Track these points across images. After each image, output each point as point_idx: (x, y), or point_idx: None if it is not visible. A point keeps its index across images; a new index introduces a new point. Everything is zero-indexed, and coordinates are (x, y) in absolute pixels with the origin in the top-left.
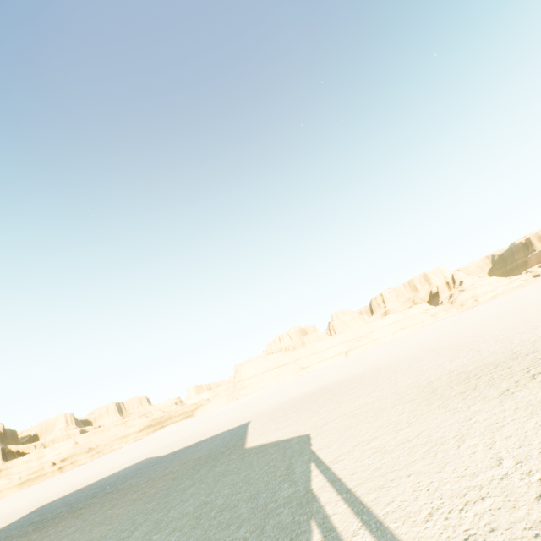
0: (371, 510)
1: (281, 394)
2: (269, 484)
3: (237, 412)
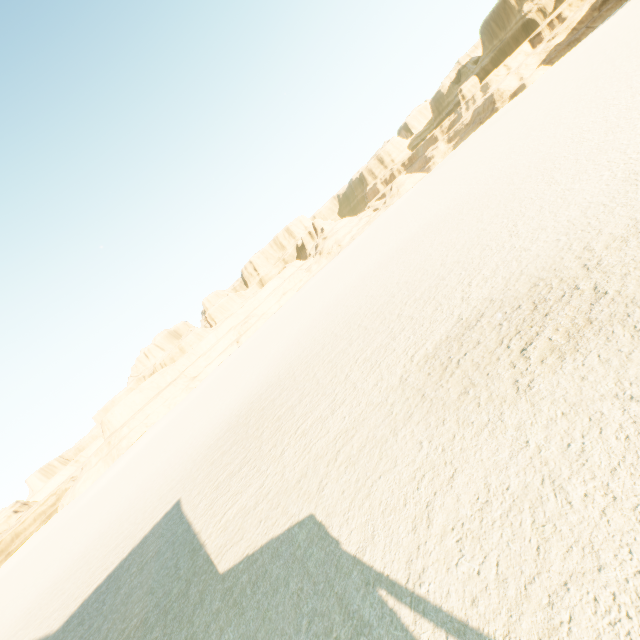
0: None
1: (188, 429)
2: None
3: (137, 481)
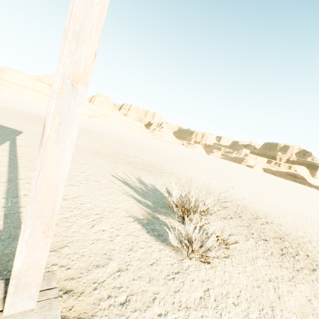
0: (18, 164)
1: (29, 107)
2: None
3: None
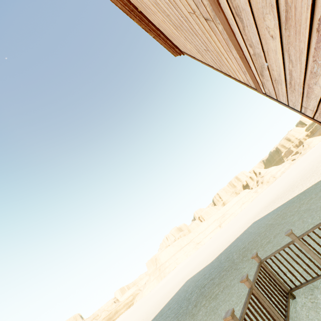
0: None
1: (219, 239)
2: None
3: (198, 259)
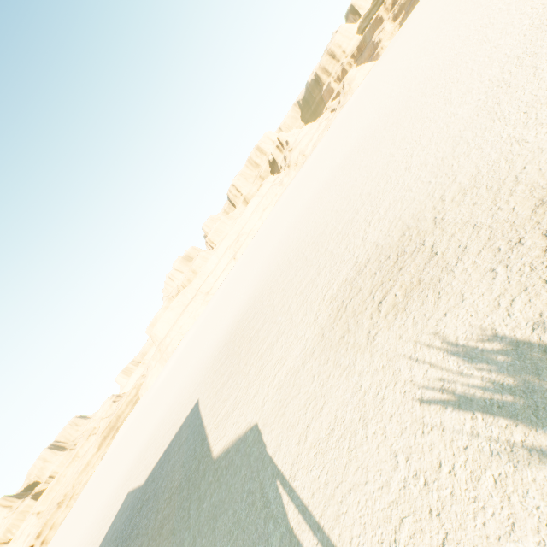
0: None
1: (205, 339)
2: (258, 528)
3: (178, 380)
